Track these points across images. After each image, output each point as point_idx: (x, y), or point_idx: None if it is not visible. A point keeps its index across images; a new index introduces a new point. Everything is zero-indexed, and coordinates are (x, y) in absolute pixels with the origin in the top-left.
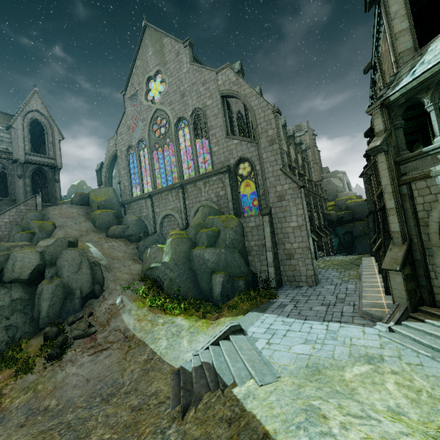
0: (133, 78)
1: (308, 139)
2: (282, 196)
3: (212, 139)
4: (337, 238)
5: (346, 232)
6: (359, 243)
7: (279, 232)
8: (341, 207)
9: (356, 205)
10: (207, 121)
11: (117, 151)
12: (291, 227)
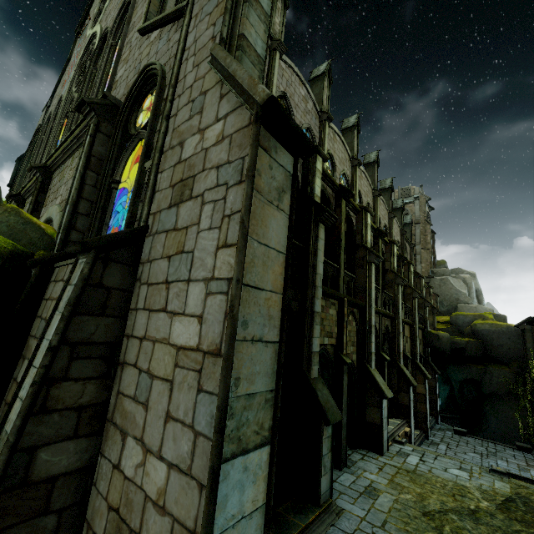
0: (94, 3)
1: (417, 210)
2: (188, 178)
3: (124, 53)
4: (448, 387)
5: (466, 380)
6: (495, 412)
7: (130, 358)
8: (462, 328)
9: (494, 331)
10: (133, 16)
11: (42, 127)
12: (173, 345)
